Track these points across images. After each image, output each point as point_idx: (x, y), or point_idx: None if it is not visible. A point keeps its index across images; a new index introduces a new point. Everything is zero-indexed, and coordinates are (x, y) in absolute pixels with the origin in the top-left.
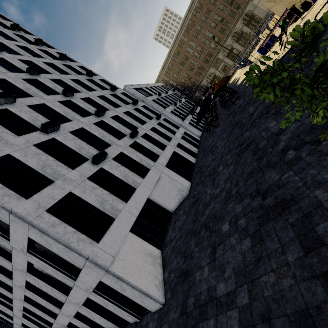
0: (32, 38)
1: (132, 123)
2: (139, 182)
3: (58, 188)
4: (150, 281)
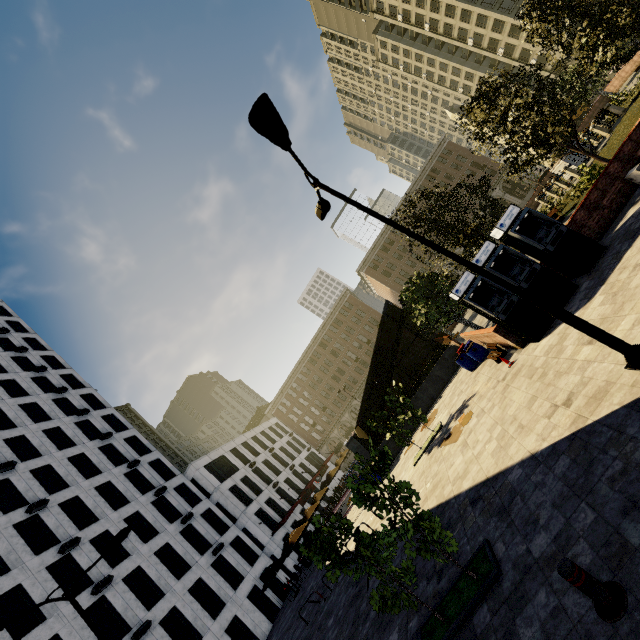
0: (78, 396)
1: (159, 583)
2: None
3: None
4: None
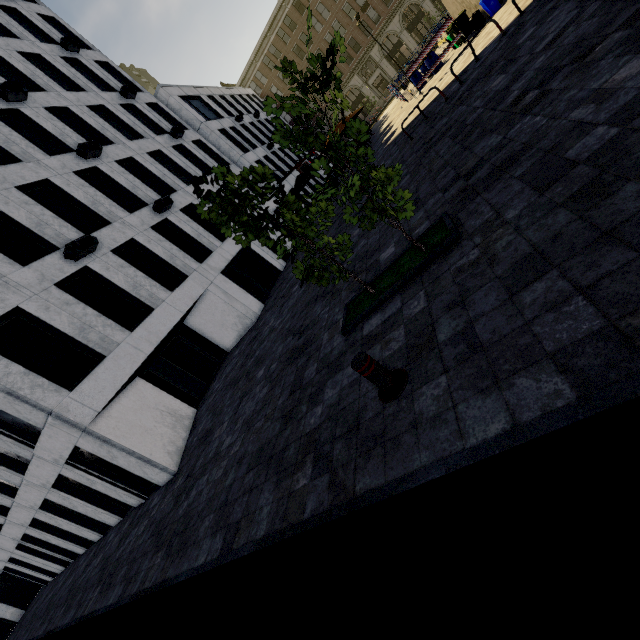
0: None
1: (165, 180)
2: (161, 297)
3: None
4: (160, 446)
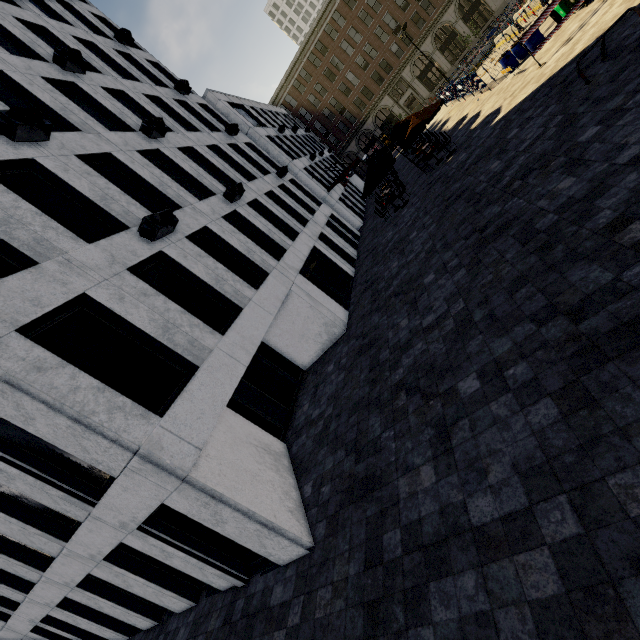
0: None
1: (227, 173)
2: (247, 295)
3: (51, 280)
4: (278, 501)
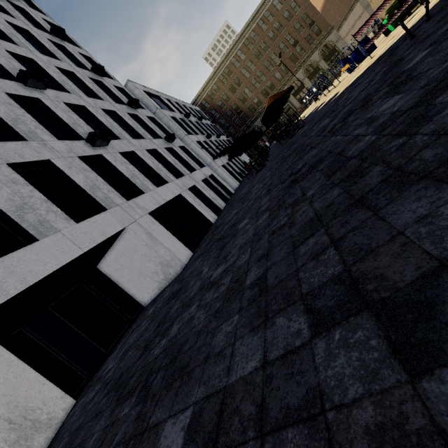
0: None
1: (111, 129)
2: (57, 227)
3: None
4: None
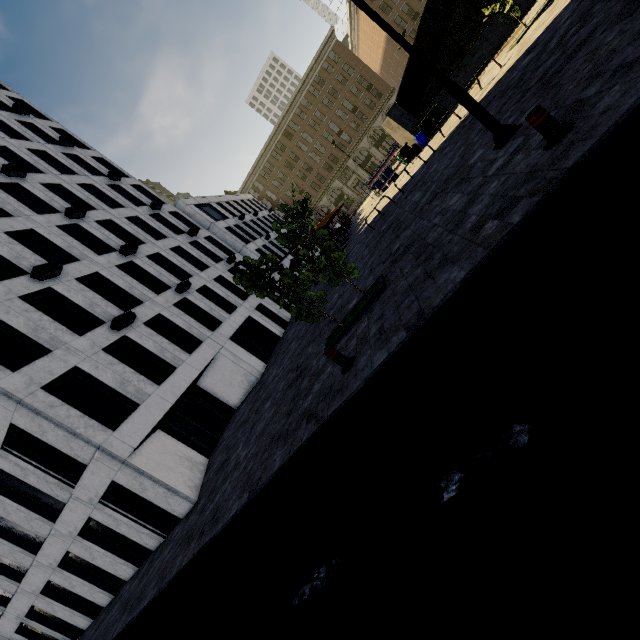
0: (4, 96)
1: (183, 268)
2: (182, 359)
3: (58, 360)
4: (182, 481)
